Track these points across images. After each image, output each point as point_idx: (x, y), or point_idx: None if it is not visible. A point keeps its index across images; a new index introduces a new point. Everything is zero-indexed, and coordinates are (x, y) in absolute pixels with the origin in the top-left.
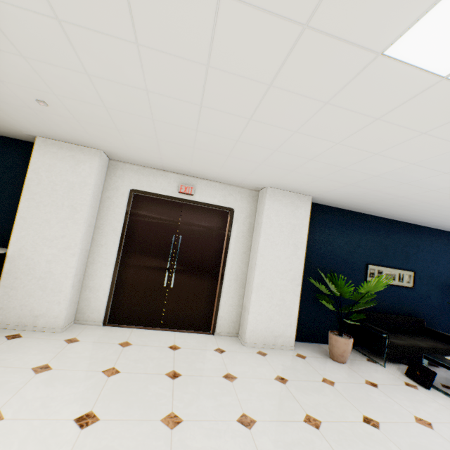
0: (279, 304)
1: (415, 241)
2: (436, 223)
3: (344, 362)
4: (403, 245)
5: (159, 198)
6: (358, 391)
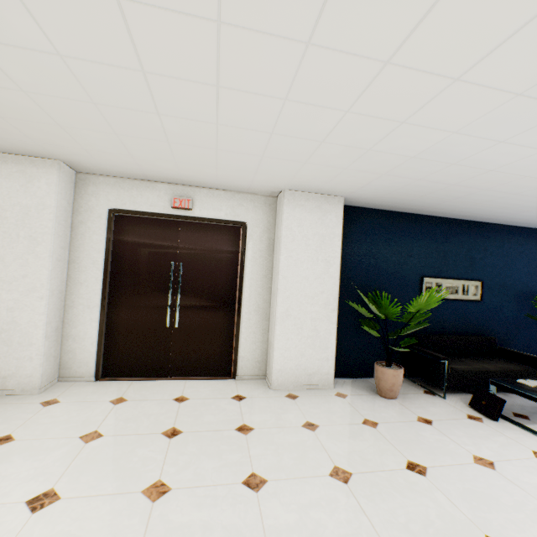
0: (311, 336)
1: (481, 243)
2: (507, 218)
3: (395, 397)
4: (466, 249)
5: (148, 218)
6: (406, 432)
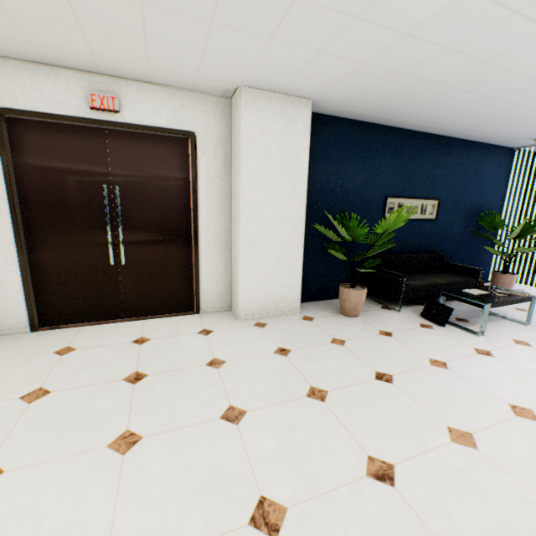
0: (277, 264)
1: (444, 160)
2: (472, 131)
3: (357, 315)
4: (429, 166)
5: (58, 123)
6: (371, 346)
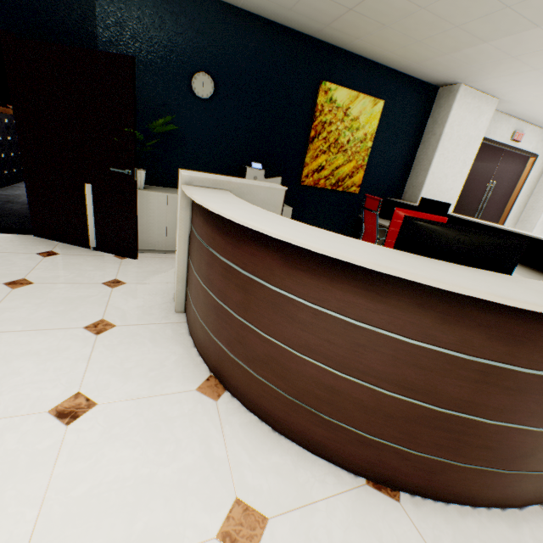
0: None
1: None
2: None
3: None
4: None
5: (491, 145)
6: None
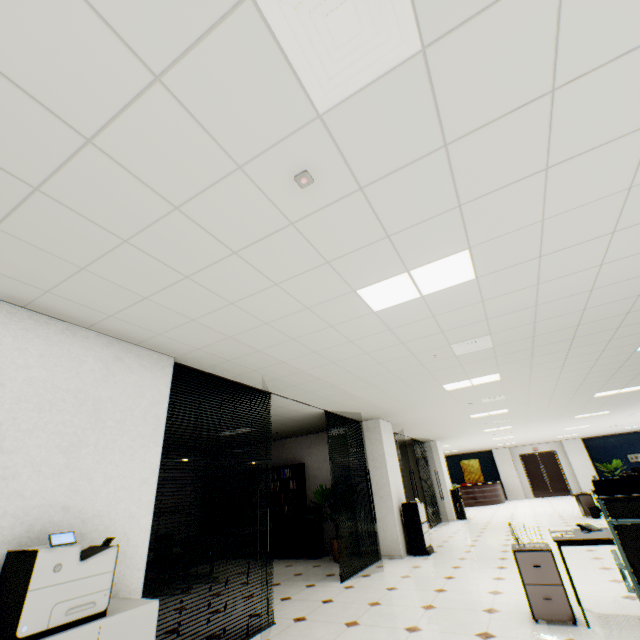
0: (589, 478)
1: None
2: None
3: None
4: None
5: (528, 454)
6: None
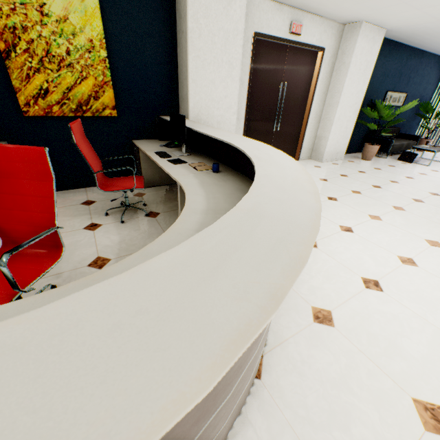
0: (344, 131)
1: (417, 67)
2: None
3: (371, 160)
4: (410, 71)
5: (271, 42)
6: (392, 170)
